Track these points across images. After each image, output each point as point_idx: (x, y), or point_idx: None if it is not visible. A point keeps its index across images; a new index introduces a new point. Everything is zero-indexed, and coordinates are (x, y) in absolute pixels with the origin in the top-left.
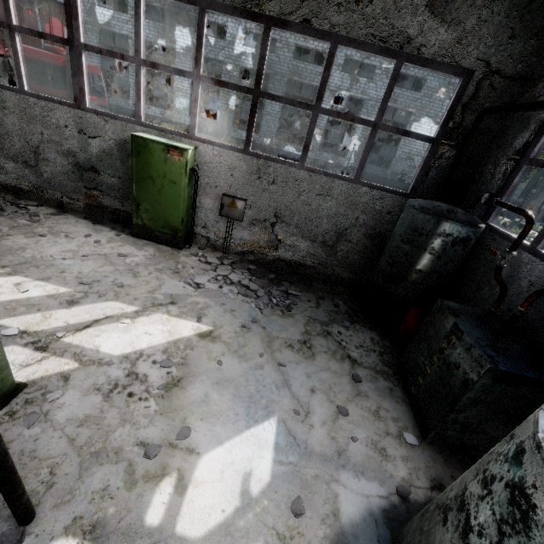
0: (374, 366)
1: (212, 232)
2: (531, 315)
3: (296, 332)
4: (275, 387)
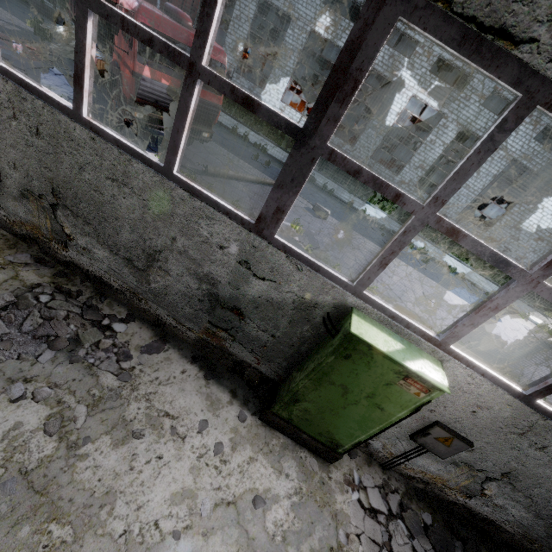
0: None
1: (379, 442)
2: None
3: None
4: None
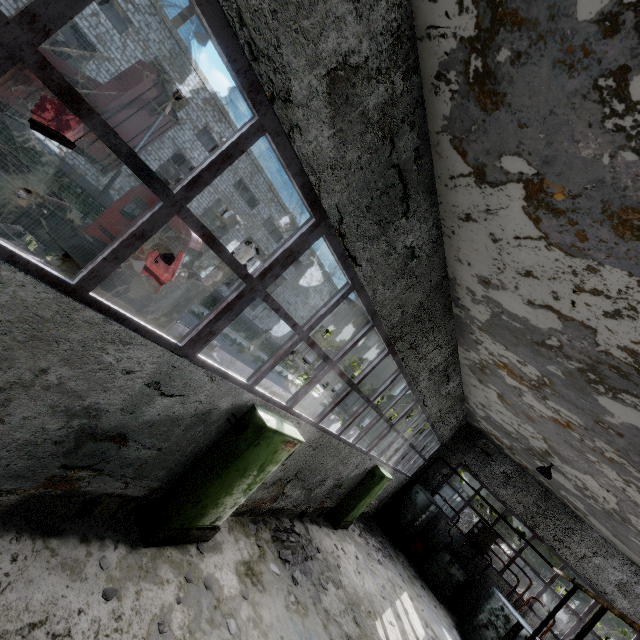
0: (417, 576)
1: None
2: (454, 546)
3: (404, 572)
4: (430, 610)
